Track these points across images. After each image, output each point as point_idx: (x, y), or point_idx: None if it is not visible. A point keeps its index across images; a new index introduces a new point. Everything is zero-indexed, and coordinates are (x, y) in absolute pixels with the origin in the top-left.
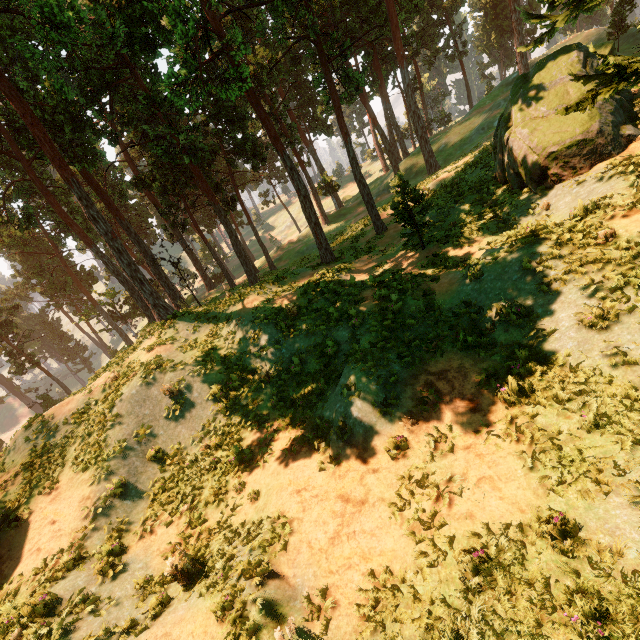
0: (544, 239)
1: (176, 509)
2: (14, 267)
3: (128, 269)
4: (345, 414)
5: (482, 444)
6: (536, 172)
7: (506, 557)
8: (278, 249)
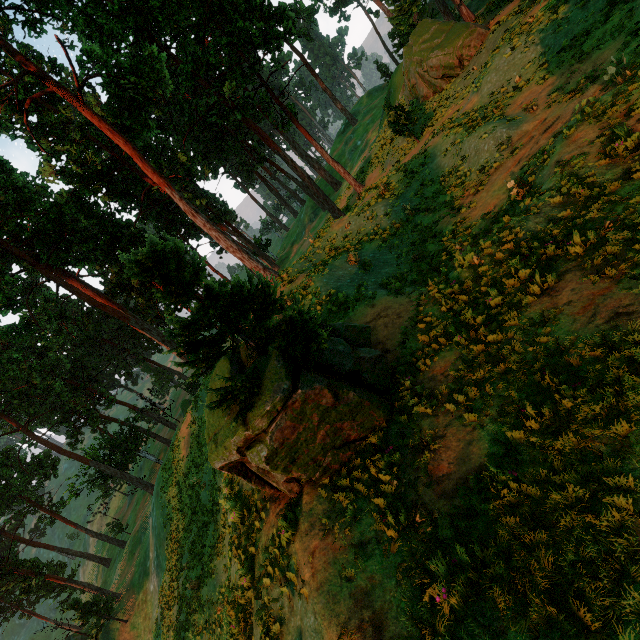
0: (503, 46)
1: (450, 256)
2: None
3: (234, 244)
4: (496, 140)
5: (575, 73)
6: (456, 62)
7: (635, 36)
8: None
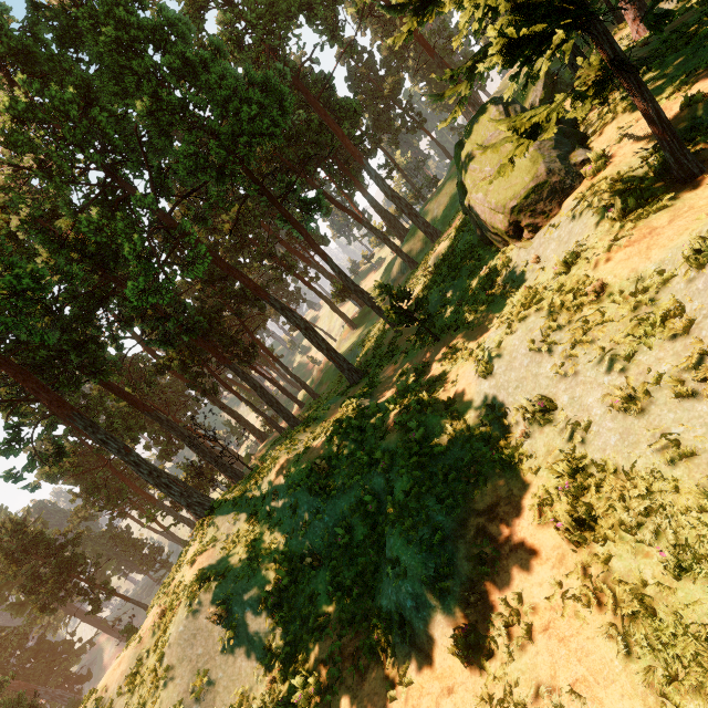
0: (537, 309)
1: None
2: (71, 491)
3: (150, 478)
4: (399, 603)
5: (561, 618)
6: (509, 229)
7: None
8: (317, 372)
